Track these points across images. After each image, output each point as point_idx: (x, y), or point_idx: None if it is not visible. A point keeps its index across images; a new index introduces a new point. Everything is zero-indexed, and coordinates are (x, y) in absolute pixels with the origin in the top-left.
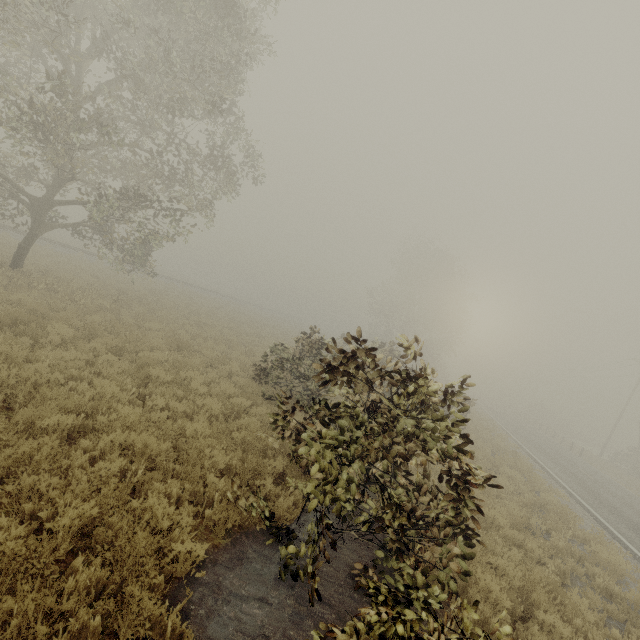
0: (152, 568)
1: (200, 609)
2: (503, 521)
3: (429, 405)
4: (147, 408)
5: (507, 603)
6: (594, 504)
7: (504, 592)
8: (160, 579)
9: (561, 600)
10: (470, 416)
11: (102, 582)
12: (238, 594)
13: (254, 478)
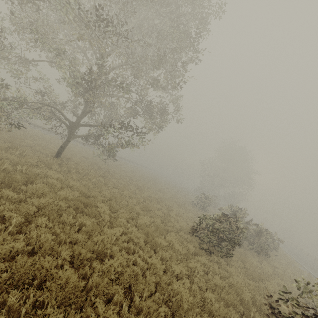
0: None
1: None
2: None
3: None
4: (169, 273)
5: None
6: None
7: None
8: None
9: None
10: None
11: None
12: None
13: None
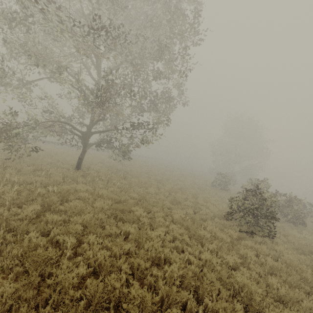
0: None
1: None
2: None
3: None
4: (224, 264)
5: None
6: None
7: None
8: None
9: None
10: None
11: None
12: None
13: None
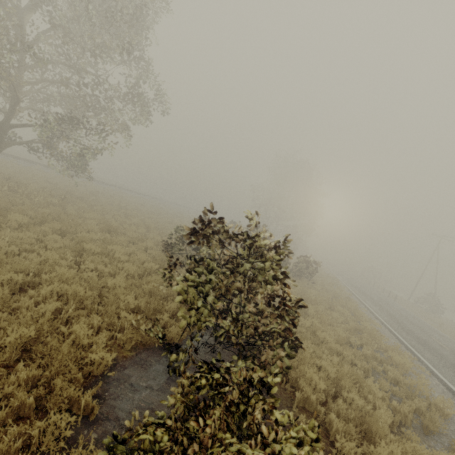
0: (74, 368)
1: (109, 394)
2: (330, 339)
3: (271, 259)
4: (81, 270)
5: (322, 386)
6: (398, 329)
7: (323, 381)
8: (79, 375)
9: (361, 385)
10: (320, 275)
11: (37, 378)
12: (138, 385)
13: (156, 314)
